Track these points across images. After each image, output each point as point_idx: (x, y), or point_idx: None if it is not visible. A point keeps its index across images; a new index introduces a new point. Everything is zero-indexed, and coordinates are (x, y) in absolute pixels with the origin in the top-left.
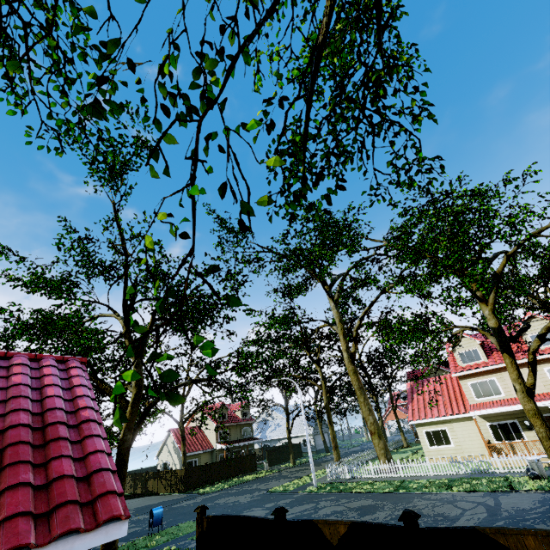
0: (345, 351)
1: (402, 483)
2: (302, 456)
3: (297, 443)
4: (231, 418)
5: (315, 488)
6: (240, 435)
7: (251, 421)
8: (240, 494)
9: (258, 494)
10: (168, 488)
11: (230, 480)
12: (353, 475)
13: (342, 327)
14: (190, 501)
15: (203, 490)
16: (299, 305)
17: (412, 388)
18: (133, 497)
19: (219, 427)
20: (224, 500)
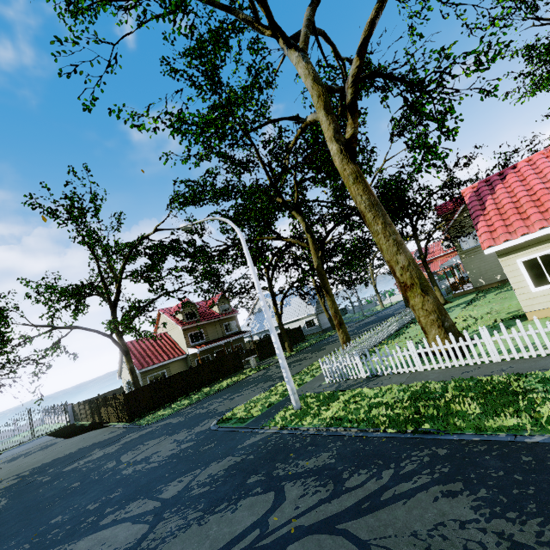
0: (333, 138)
1: (522, 387)
2: (305, 340)
3: (297, 327)
4: (205, 316)
5: (297, 413)
6: (221, 332)
7: (233, 314)
8: (177, 430)
9: (198, 431)
10: (116, 417)
11: (198, 393)
12: (374, 371)
13: (320, 92)
14: (104, 450)
15: (149, 417)
16: (234, 91)
17: (476, 194)
18: (81, 432)
19: (188, 329)
20: (138, 452)
